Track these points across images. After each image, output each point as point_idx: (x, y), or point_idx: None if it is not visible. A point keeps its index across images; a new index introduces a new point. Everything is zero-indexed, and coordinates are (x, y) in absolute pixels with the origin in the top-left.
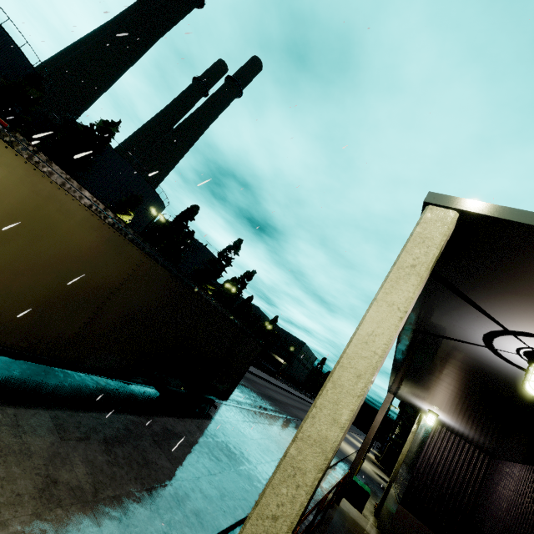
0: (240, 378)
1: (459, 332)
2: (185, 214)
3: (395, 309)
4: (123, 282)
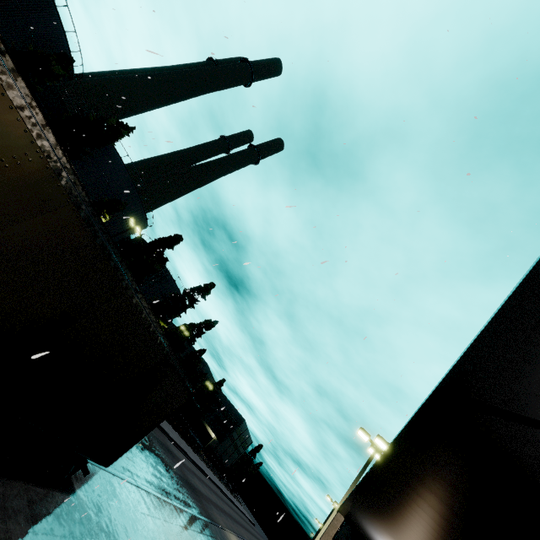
0: (142, 435)
1: None
2: (166, 240)
3: None
4: None
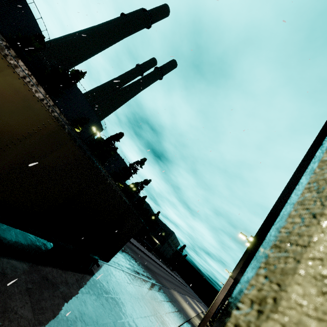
0: (122, 246)
1: None
2: (114, 136)
3: None
4: (26, 135)
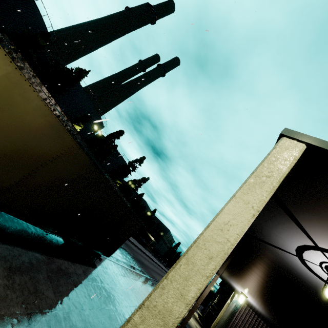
0: (122, 243)
1: (279, 241)
2: (115, 134)
3: (249, 207)
4: (55, 157)
